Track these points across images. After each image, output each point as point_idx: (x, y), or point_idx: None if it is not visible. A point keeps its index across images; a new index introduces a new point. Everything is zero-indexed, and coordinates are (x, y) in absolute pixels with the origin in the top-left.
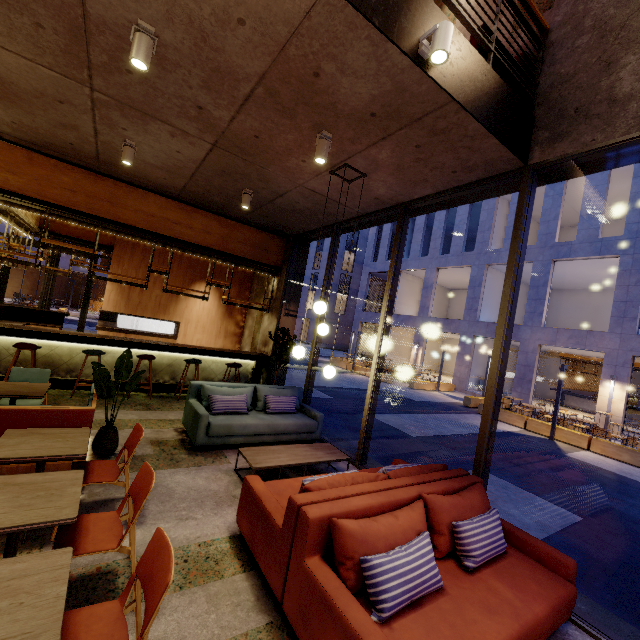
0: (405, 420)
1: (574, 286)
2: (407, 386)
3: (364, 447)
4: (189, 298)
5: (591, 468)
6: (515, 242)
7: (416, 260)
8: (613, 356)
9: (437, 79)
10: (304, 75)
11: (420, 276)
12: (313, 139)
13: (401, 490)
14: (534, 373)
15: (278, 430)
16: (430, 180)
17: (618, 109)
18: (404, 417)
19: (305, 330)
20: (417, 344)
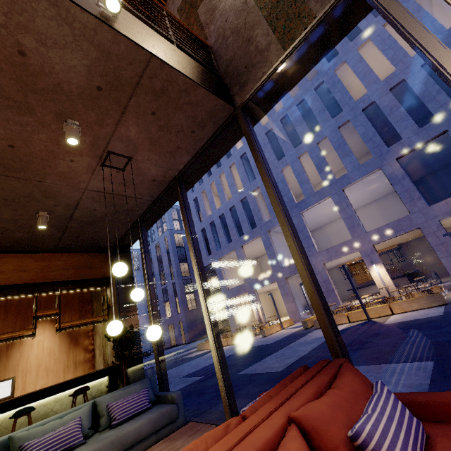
0: (268, 362)
1: (320, 224)
2: (261, 336)
3: (230, 403)
4: (23, 346)
5: (405, 323)
6: (254, 151)
7: (226, 247)
8: (364, 250)
9: (128, 36)
10: (11, 57)
11: (234, 257)
12: (65, 132)
13: (261, 427)
14: (332, 283)
15: (128, 442)
16: (181, 146)
17: (266, 53)
18: (267, 360)
19: (172, 335)
20: (254, 302)
